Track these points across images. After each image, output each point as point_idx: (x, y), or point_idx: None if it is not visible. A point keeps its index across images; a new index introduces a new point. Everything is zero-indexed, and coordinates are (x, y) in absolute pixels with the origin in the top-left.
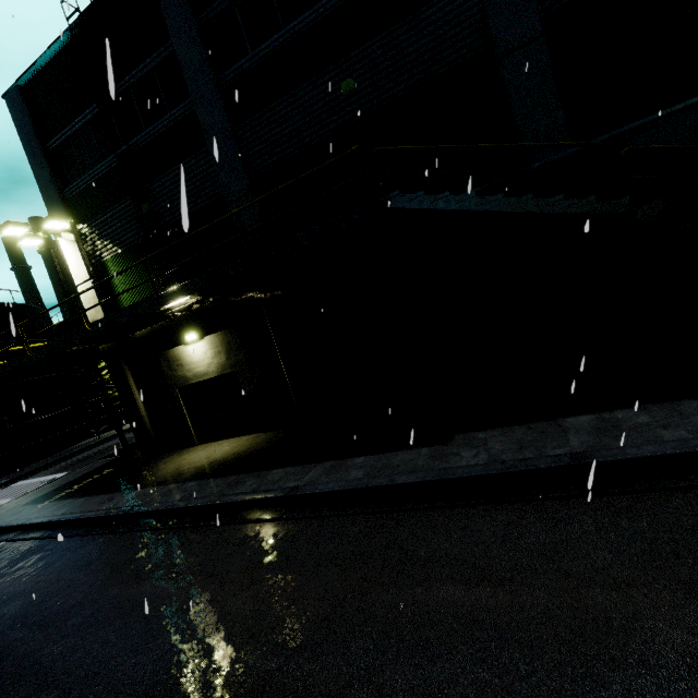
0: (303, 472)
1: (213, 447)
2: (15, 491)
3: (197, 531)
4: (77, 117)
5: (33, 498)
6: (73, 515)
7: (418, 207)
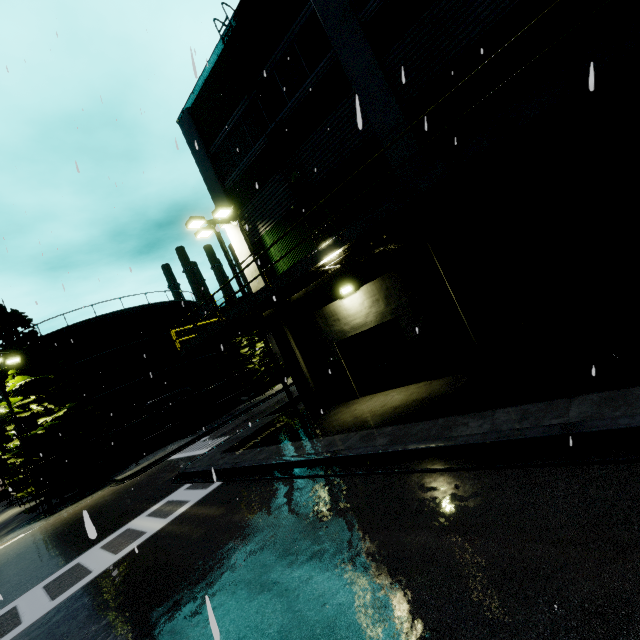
0: (557, 408)
1: (380, 397)
2: (206, 443)
3: (437, 476)
4: (231, 115)
5: (227, 447)
6: (275, 459)
7: None
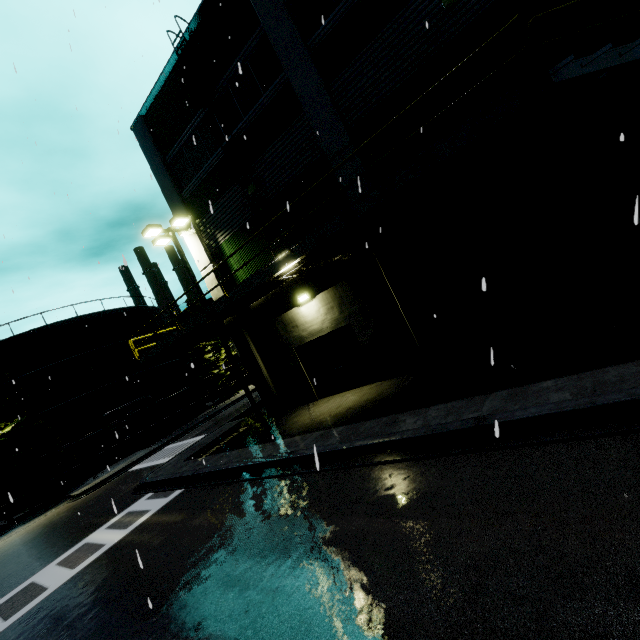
0: (475, 404)
1: (336, 399)
2: (169, 452)
3: (376, 469)
4: (187, 126)
5: (190, 455)
6: (236, 463)
7: (601, 68)
